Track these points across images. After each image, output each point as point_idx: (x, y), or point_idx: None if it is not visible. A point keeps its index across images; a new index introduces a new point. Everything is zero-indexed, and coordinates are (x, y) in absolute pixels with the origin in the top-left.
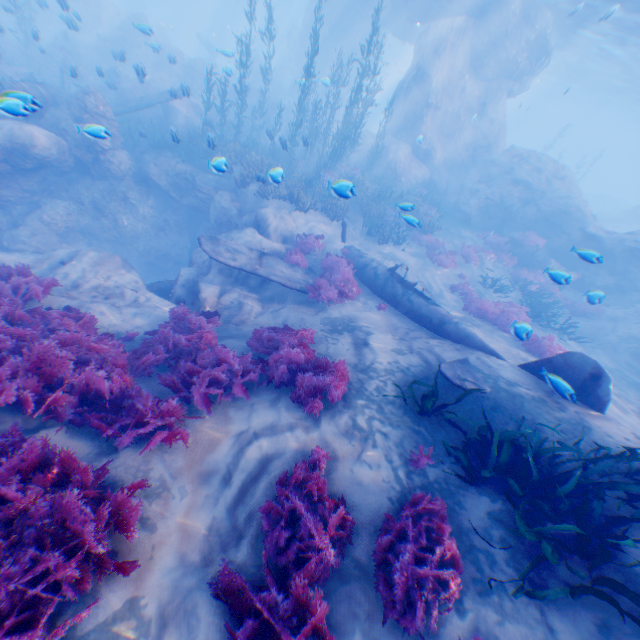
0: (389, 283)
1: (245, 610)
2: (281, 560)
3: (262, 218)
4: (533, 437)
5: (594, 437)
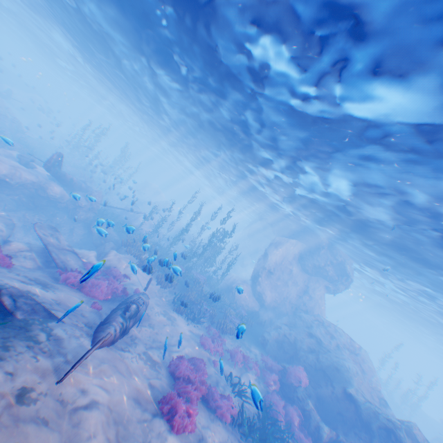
0: (124, 303)
1: None
2: None
3: (109, 252)
4: None
5: None
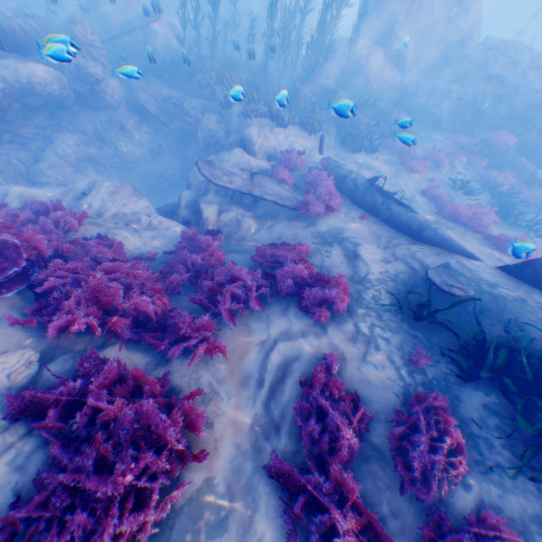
0: (369, 194)
1: (294, 487)
2: (315, 448)
3: (247, 137)
4: (523, 339)
5: None
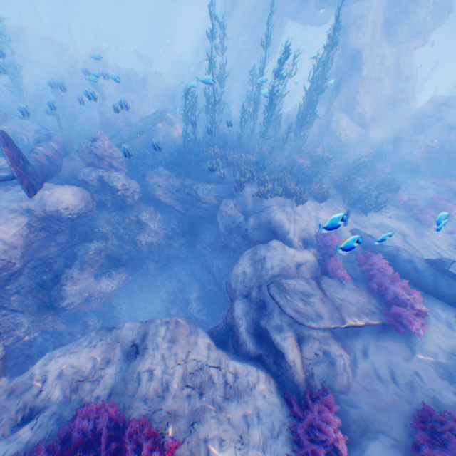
0: (443, 282)
1: None
2: None
3: (279, 225)
4: None
5: None
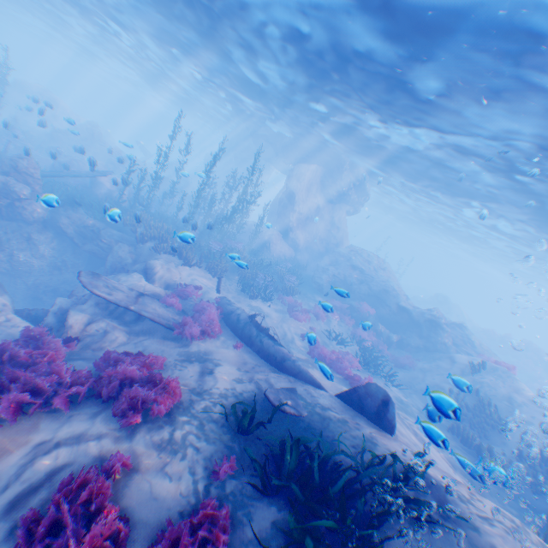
0: (247, 326)
1: None
2: None
3: (151, 266)
4: (325, 448)
5: (379, 451)
